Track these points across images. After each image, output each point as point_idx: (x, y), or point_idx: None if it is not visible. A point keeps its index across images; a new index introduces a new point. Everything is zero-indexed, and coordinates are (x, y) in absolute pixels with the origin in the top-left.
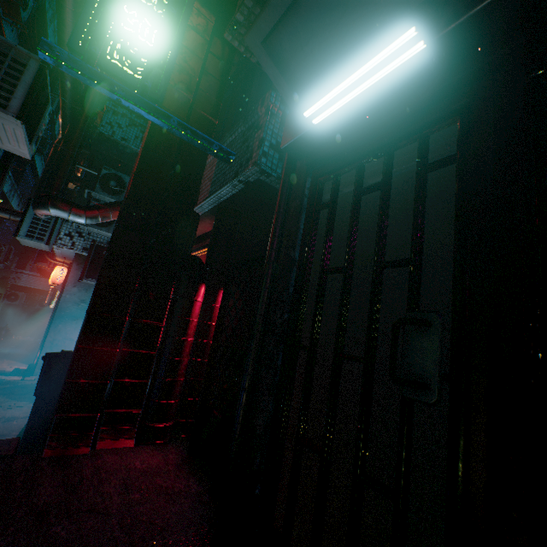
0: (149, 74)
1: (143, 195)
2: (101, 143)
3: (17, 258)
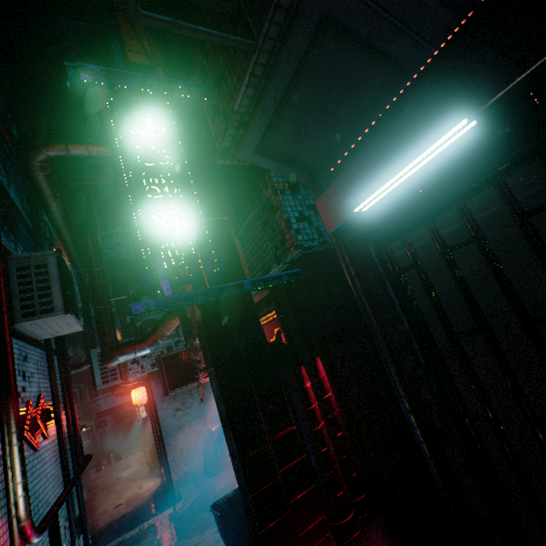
0: (206, 261)
1: (216, 328)
2: (113, 269)
3: (87, 389)
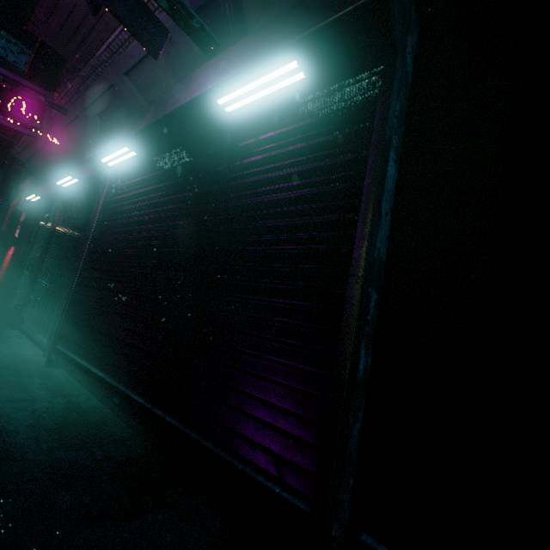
0: None
1: None
2: None
3: None
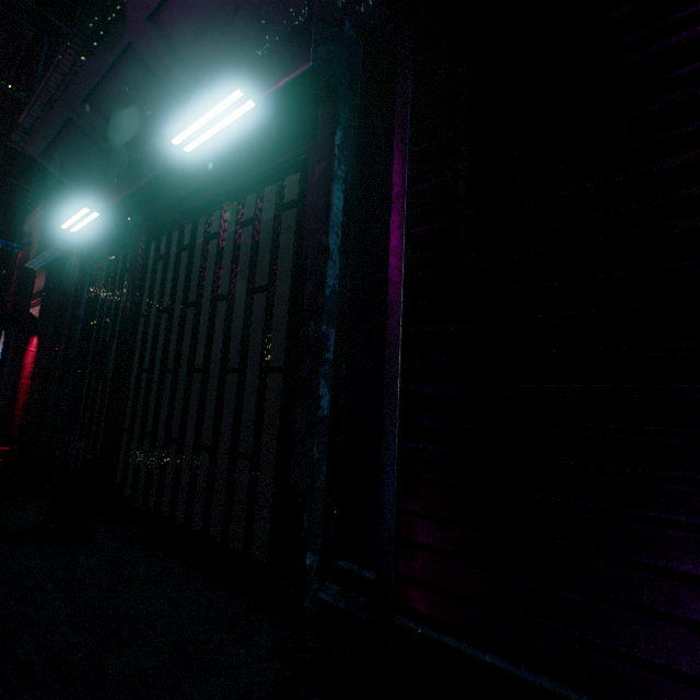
0: None
1: None
2: None
3: None
